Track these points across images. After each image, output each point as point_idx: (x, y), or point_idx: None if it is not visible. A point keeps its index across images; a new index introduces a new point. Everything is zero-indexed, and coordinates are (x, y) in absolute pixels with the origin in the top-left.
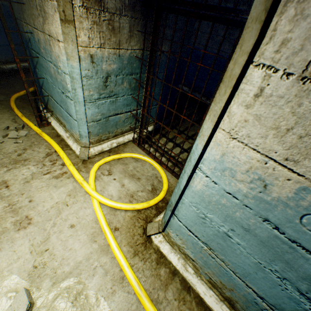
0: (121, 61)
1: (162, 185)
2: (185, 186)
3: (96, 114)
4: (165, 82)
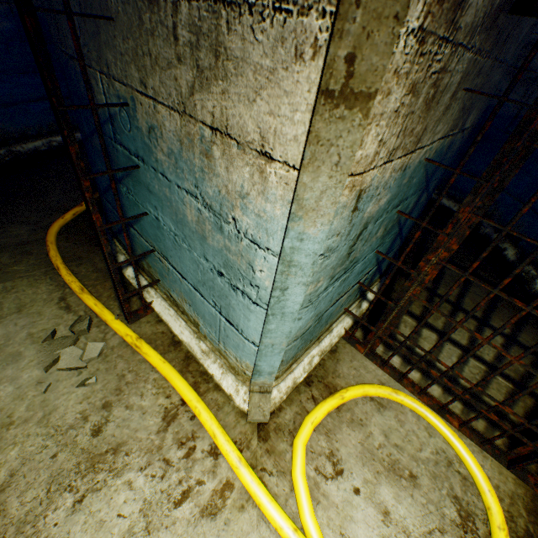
0: (399, 182)
1: (475, 494)
2: None
3: (306, 323)
4: None
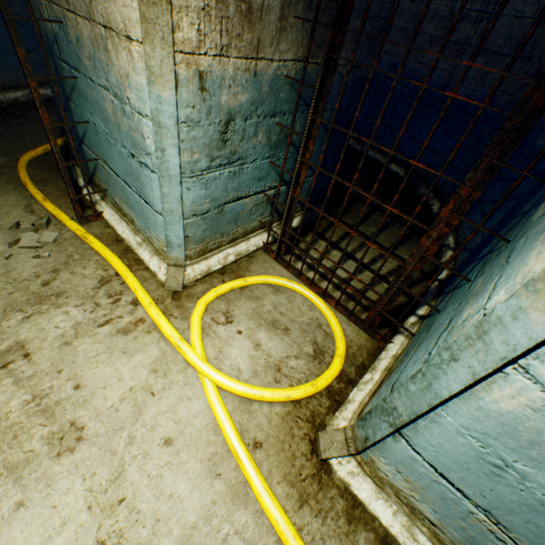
0: (257, 87)
1: (332, 342)
2: (456, 393)
3: (201, 201)
4: (354, 134)
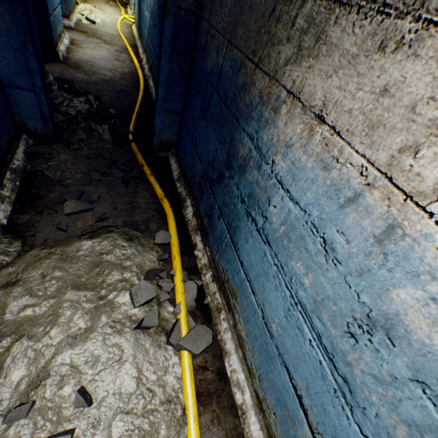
0: None
1: None
2: None
3: None
4: None
